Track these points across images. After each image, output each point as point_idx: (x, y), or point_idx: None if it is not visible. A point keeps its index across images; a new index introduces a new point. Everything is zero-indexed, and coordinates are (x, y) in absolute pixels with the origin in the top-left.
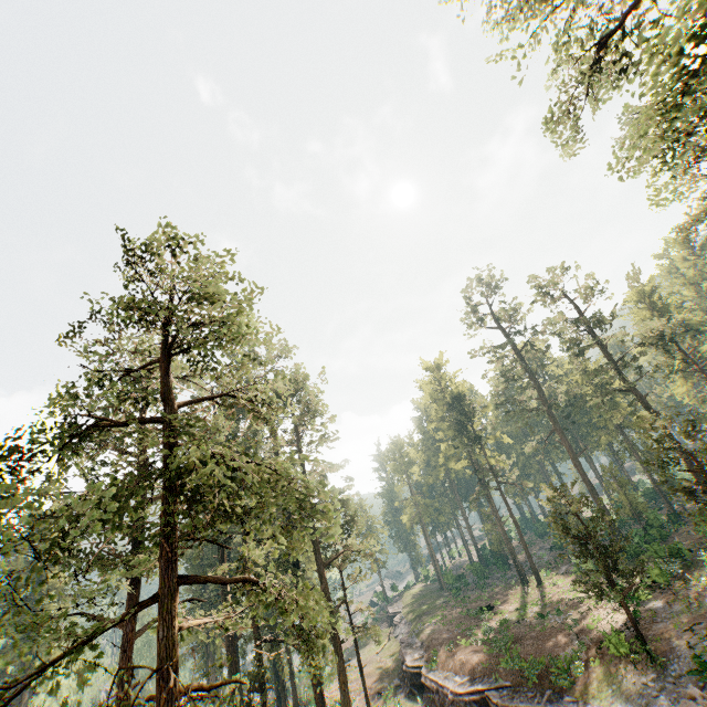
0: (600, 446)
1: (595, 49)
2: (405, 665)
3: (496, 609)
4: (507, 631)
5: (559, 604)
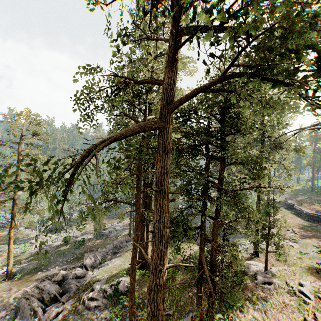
0: None
1: None
2: (287, 202)
3: None
4: None
5: None
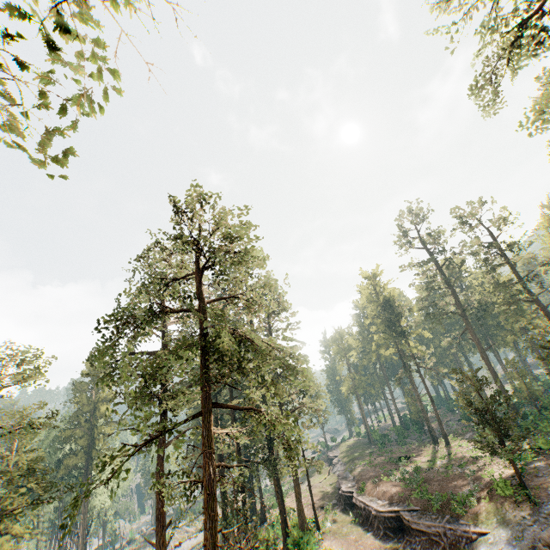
0: (506, 344)
1: (514, 34)
2: (341, 491)
3: (412, 459)
4: (419, 474)
5: (462, 460)
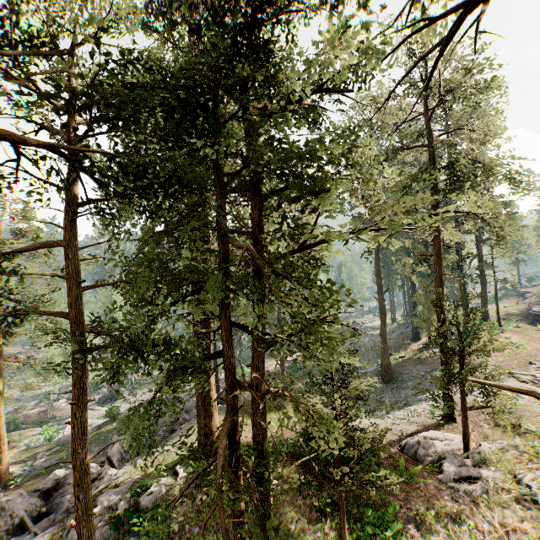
0: None
1: None
2: (530, 311)
3: None
4: None
5: None
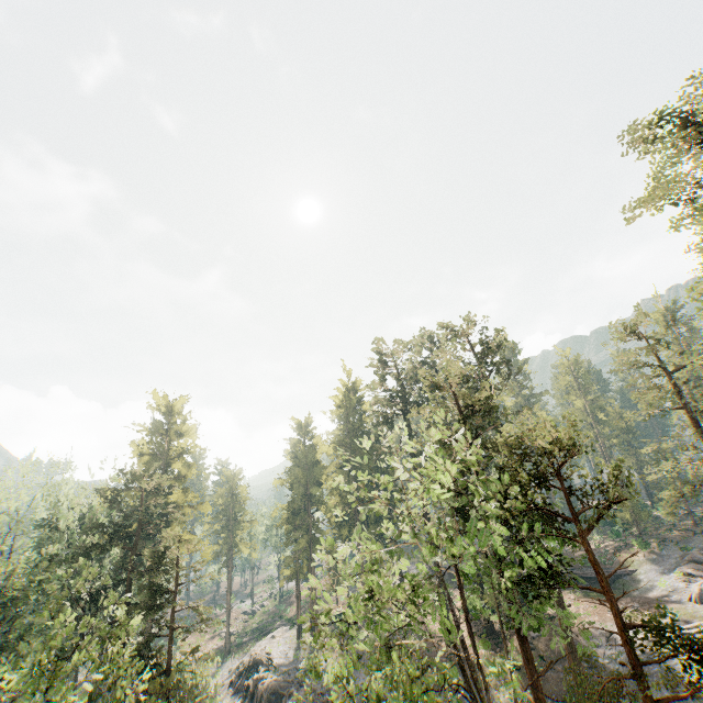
0: None
1: None
2: None
3: None
4: None
5: None
